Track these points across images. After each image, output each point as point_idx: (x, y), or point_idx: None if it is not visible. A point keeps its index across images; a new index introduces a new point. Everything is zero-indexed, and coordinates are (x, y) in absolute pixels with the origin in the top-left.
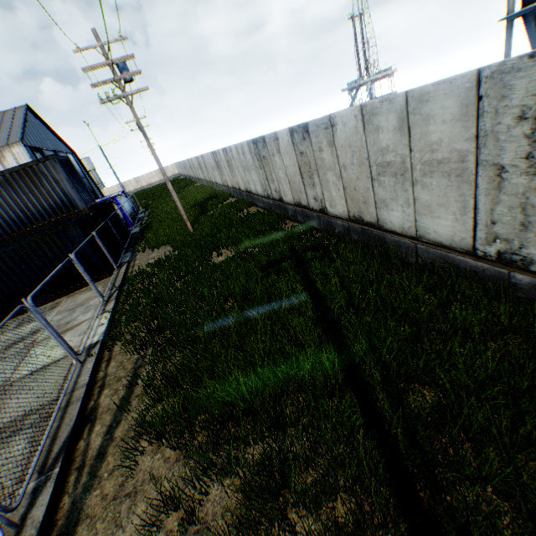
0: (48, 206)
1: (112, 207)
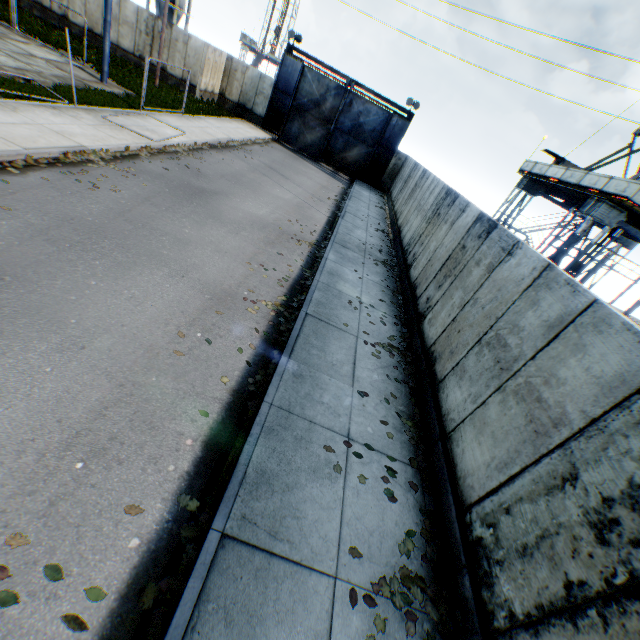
0: None
1: None
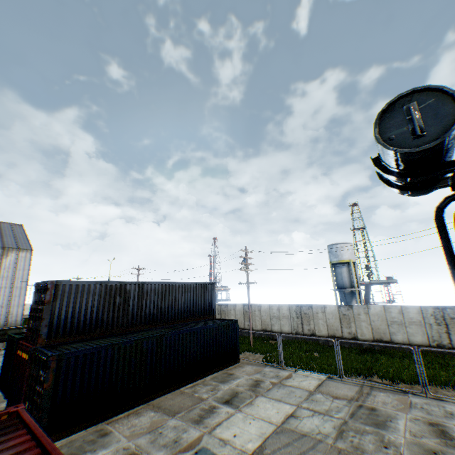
0: (203, 307)
1: None
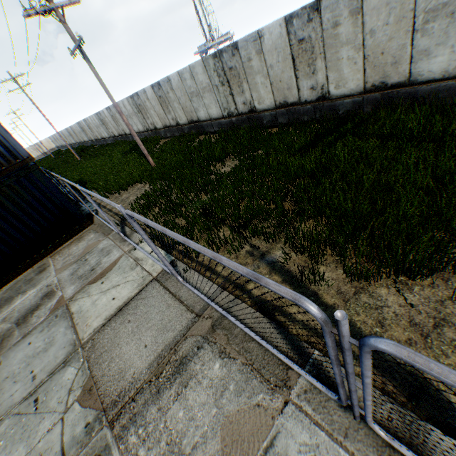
0: None
1: None
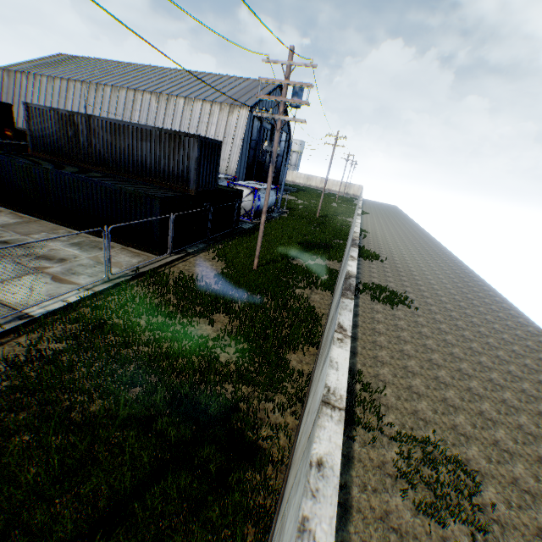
0: (172, 171)
1: (239, 197)
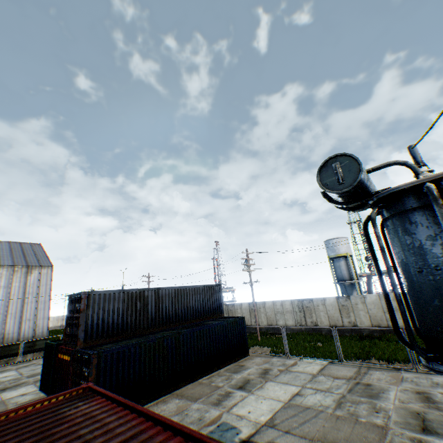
0: (212, 307)
1: None
